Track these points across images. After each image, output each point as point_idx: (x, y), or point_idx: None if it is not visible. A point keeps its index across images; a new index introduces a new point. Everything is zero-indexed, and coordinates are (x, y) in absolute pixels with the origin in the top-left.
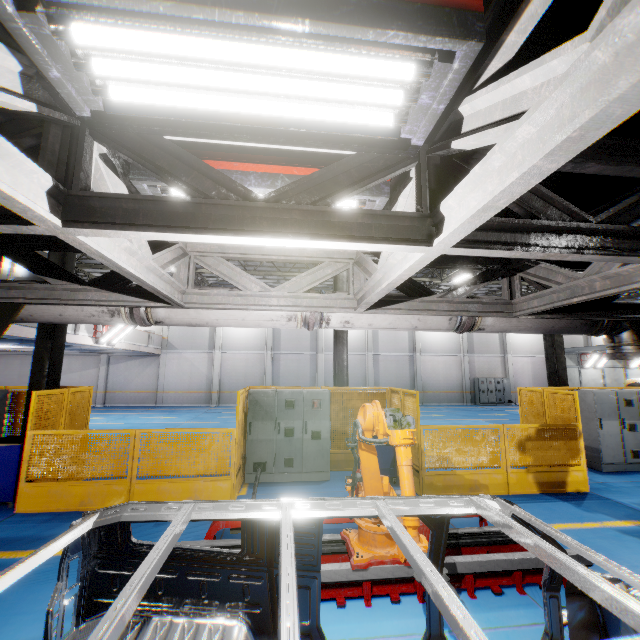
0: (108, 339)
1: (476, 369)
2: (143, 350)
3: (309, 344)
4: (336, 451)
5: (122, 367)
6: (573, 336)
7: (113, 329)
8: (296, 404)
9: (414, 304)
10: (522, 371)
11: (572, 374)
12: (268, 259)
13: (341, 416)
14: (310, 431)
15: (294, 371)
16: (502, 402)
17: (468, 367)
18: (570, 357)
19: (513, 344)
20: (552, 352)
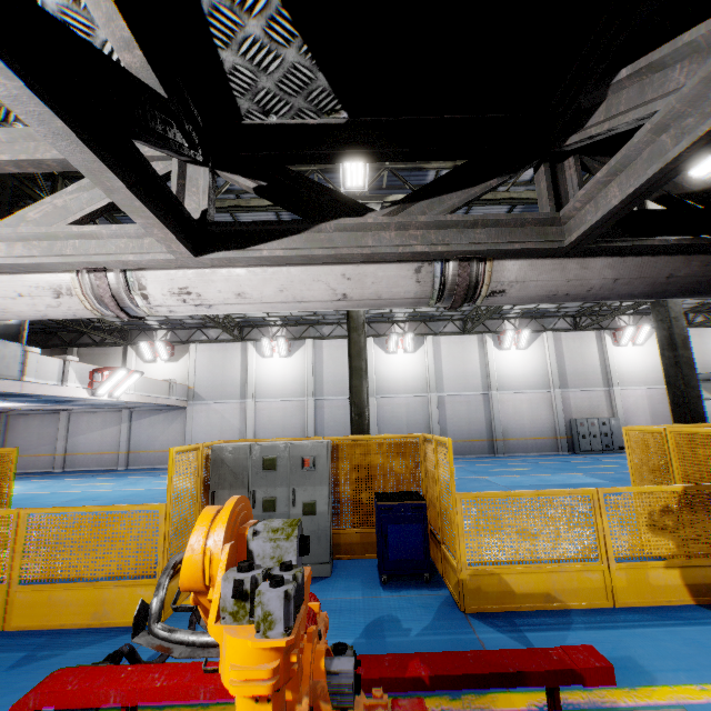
0: (108, 390)
1: (572, 408)
2: (162, 402)
3: None
4: (347, 530)
5: (146, 423)
6: (703, 359)
7: (111, 378)
8: (279, 463)
9: (322, 237)
10: (635, 408)
11: (706, 409)
12: (1, 165)
13: (353, 478)
14: (300, 503)
15: (341, 420)
16: (610, 449)
17: (561, 406)
18: (702, 386)
19: (620, 374)
20: (675, 373)
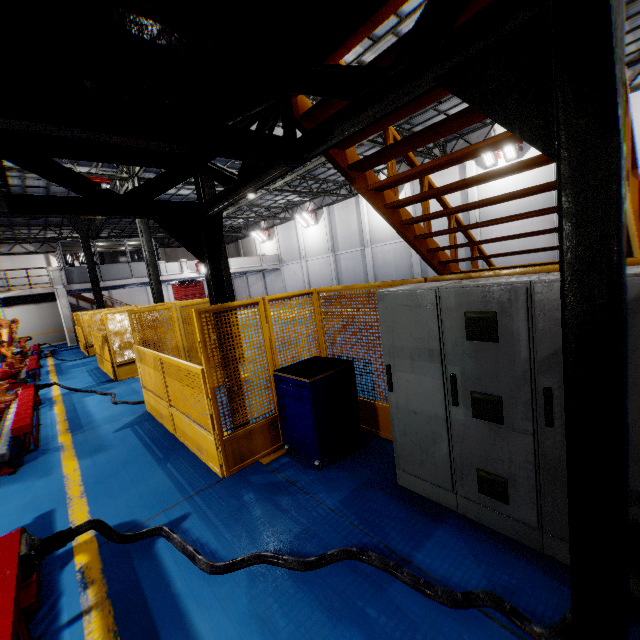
0: None
1: None
2: (254, 269)
3: (358, 240)
4: None
5: (269, 279)
6: None
7: (201, 266)
8: None
9: None
10: None
11: None
12: None
13: None
14: None
15: (351, 269)
16: None
17: None
18: None
19: None
20: None
